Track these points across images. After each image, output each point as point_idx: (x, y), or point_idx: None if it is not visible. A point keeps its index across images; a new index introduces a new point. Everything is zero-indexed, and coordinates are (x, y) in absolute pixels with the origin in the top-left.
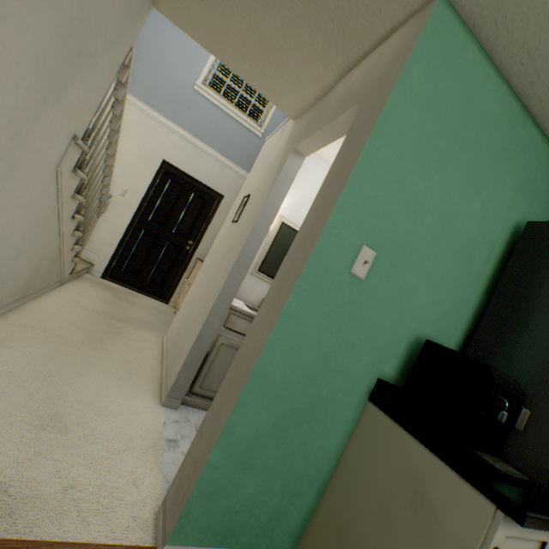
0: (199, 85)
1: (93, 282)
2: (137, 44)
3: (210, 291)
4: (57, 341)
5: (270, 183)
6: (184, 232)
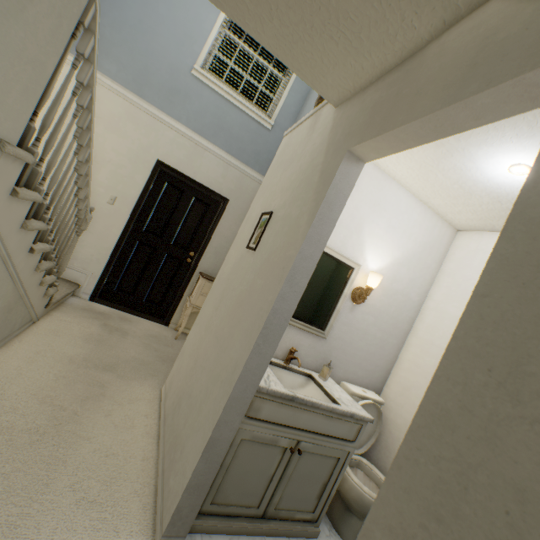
0: (197, 69)
1: (78, 309)
2: (122, 20)
3: (222, 358)
4: (3, 442)
5: (309, 202)
6: (184, 243)
